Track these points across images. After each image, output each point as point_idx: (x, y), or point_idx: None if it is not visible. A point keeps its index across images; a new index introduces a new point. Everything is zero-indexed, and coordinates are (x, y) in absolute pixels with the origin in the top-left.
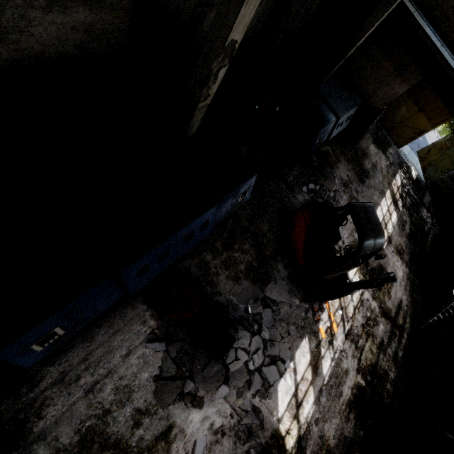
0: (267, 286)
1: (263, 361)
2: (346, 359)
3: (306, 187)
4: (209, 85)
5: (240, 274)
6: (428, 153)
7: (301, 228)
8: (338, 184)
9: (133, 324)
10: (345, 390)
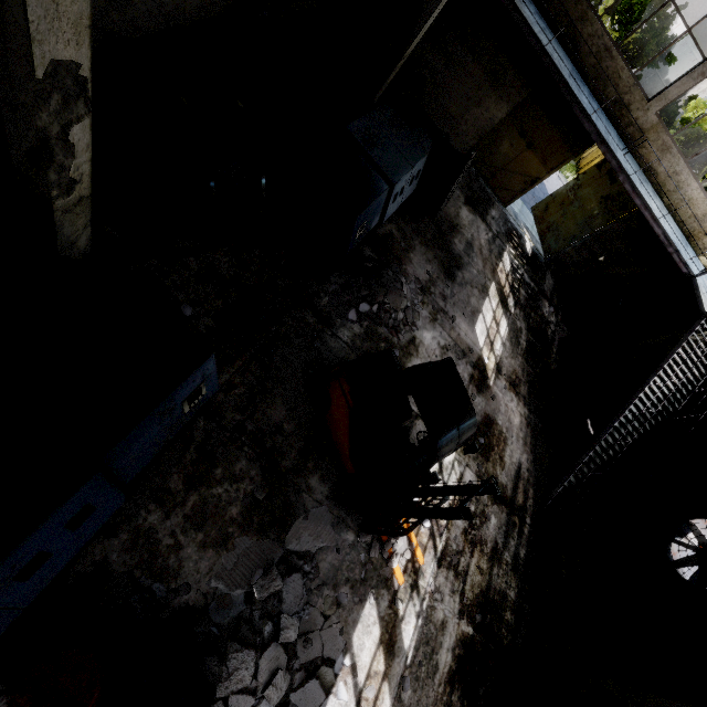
0: (290, 529)
1: (290, 684)
2: (441, 602)
3: (354, 311)
4: (60, 161)
5: (230, 527)
6: (546, 211)
7: (341, 409)
8: (412, 290)
9: None
10: (442, 658)
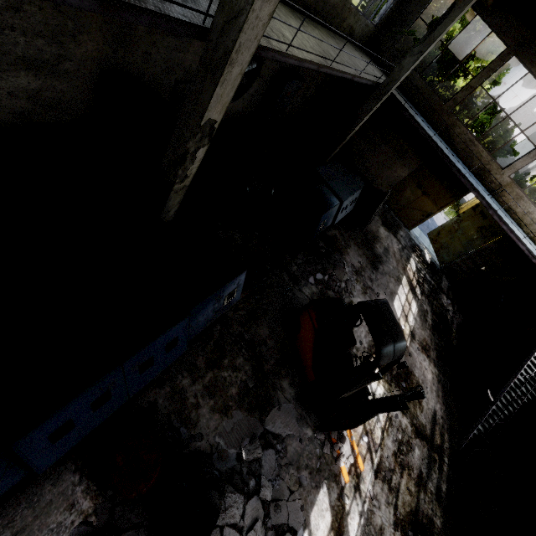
0: (269, 414)
1: None
2: (379, 509)
3: (313, 278)
4: (186, 165)
5: (230, 401)
6: (438, 235)
7: (308, 331)
8: (350, 272)
9: (52, 513)
10: None
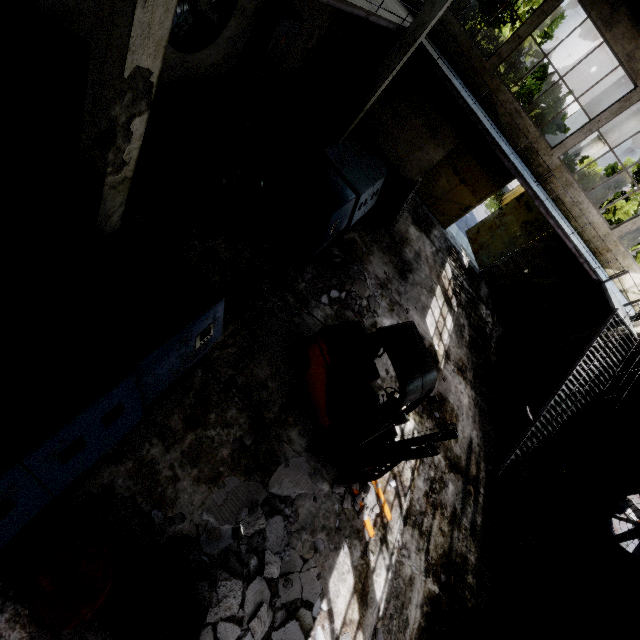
0: (273, 474)
1: (272, 621)
2: (409, 559)
3: (326, 296)
4: (119, 145)
5: (221, 466)
6: (477, 234)
7: (319, 367)
8: (373, 285)
9: None
10: (411, 614)
